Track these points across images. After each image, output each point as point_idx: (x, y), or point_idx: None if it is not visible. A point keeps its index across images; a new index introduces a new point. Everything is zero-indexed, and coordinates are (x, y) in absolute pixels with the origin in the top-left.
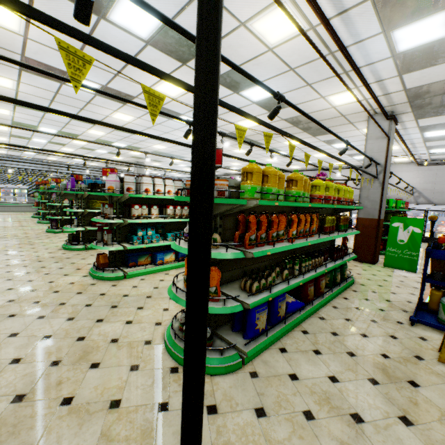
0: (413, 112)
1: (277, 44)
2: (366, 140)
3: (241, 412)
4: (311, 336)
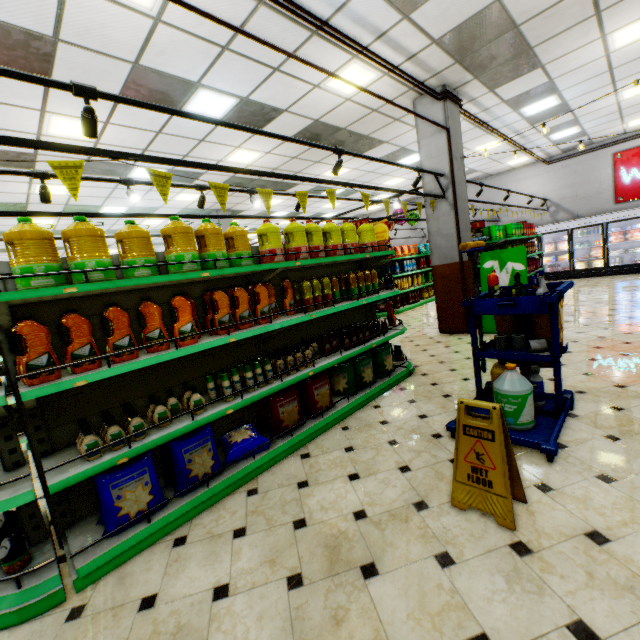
0: (478, 80)
1: (160, 7)
2: (418, 142)
3: None
4: (258, 498)
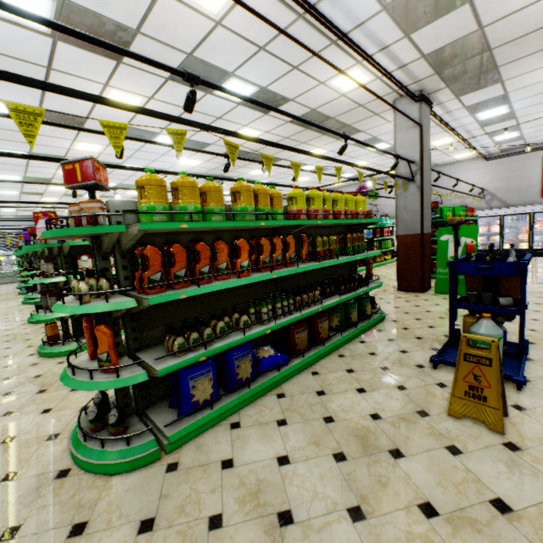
0: (449, 88)
1: (223, 14)
2: (394, 134)
3: (118, 529)
4: (287, 400)
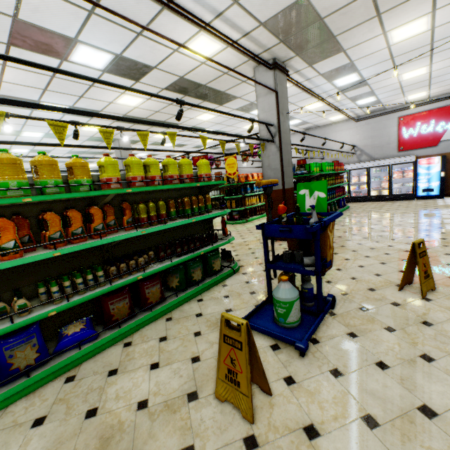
0: (299, 56)
1: None
2: (257, 99)
3: None
4: (71, 385)
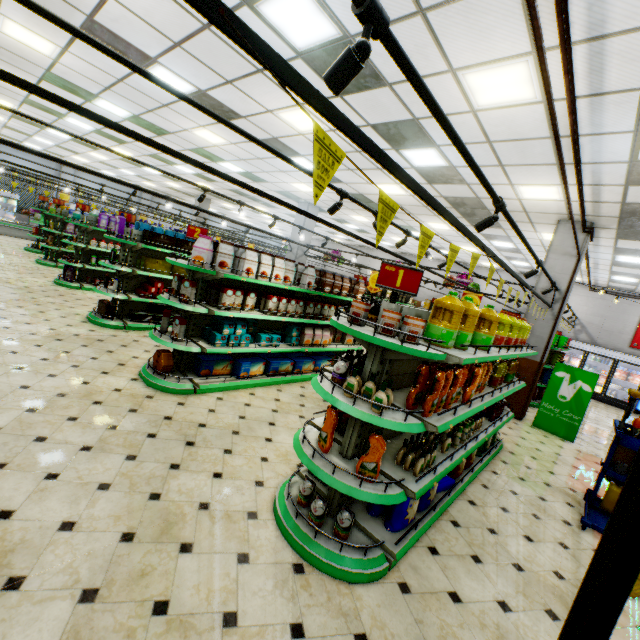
0: (617, 230)
1: (486, 108)
2: (547, 253)
3: None
4: (465, 531)
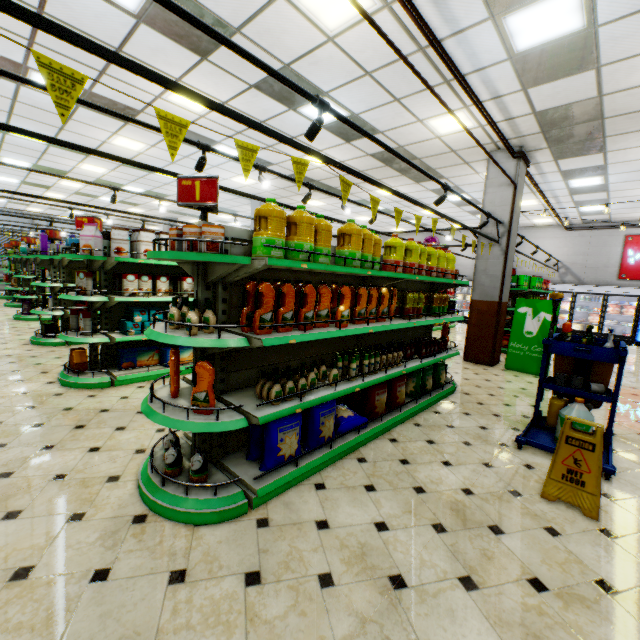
0: (550, 149)
1: (340, 31)
2: (485, 188)
3: (223, 579)
4: (370, 465)
